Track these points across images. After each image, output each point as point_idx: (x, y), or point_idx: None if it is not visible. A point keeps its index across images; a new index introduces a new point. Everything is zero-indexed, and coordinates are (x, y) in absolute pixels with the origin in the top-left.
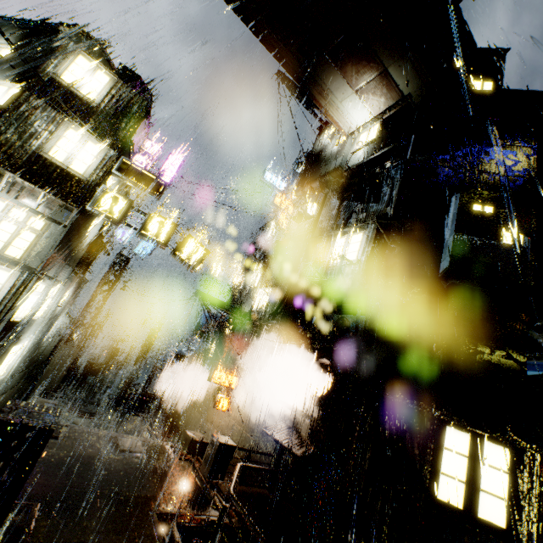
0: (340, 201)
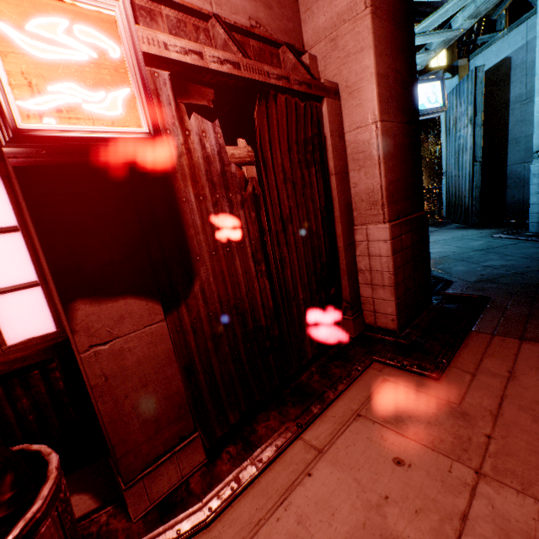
0: None
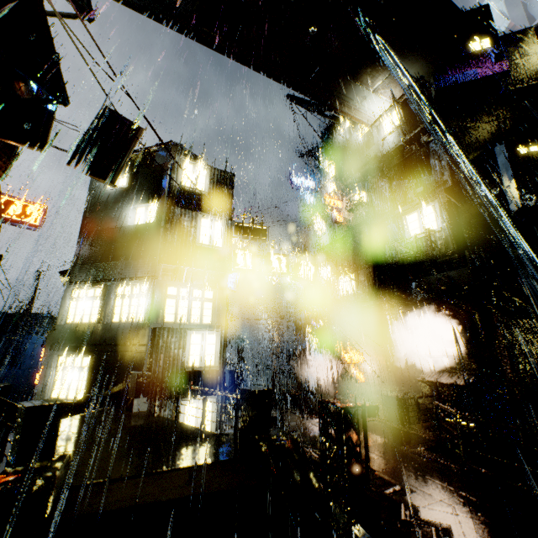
0: (389, 183)
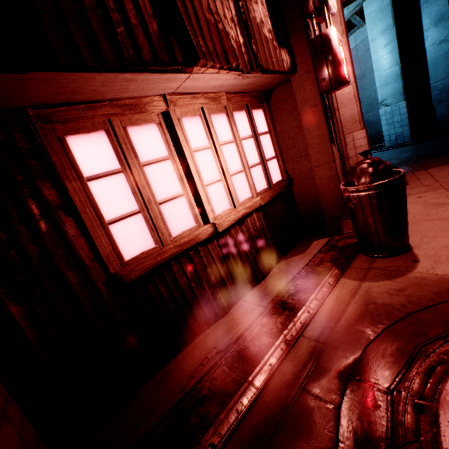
0: None
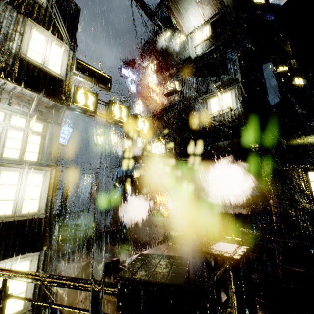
0: (196, 78)
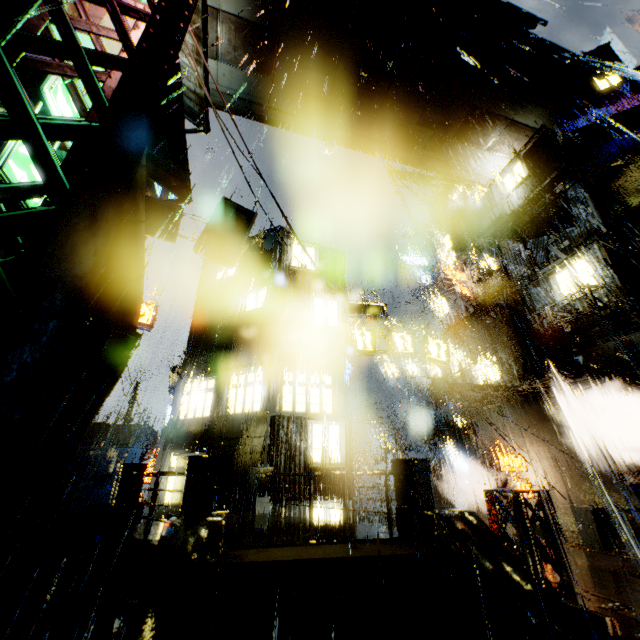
0: (522, 243)
